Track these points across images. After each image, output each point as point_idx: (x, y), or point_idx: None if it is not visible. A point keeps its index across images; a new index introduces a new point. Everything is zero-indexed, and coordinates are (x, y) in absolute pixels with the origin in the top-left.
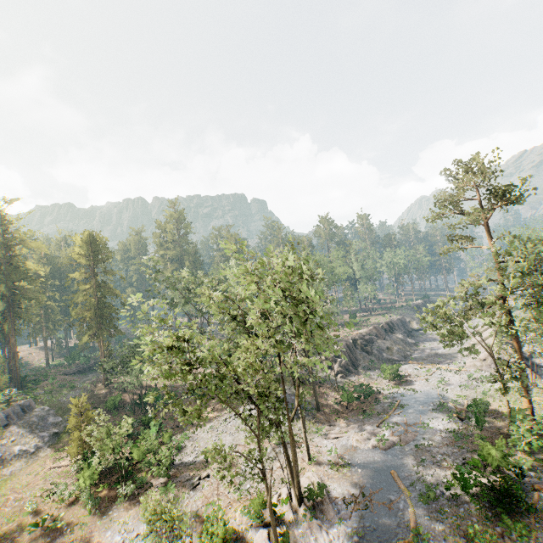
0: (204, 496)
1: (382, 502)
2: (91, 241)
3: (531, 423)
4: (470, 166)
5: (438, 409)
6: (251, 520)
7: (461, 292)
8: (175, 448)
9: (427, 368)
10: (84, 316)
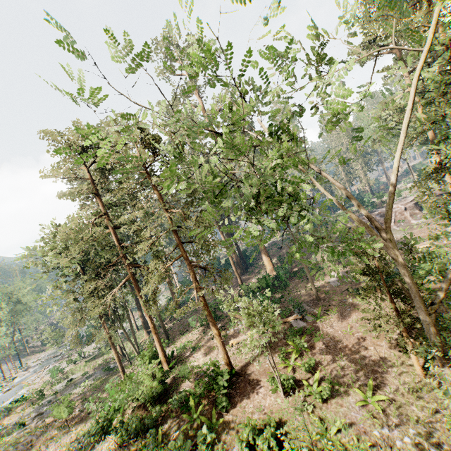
0: None
1: (52, 356)
2: None
3: None
4: None
5: None
6: None
7: None
8: None
9: None
10: None
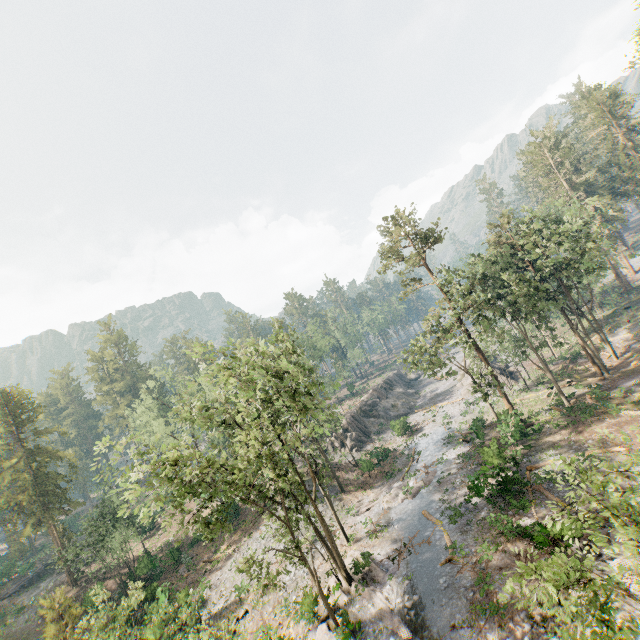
0: (249, 633)
1: (421, 542)
2: (6, 400)
3: (512, 419)
4: (396, 220)
5: (448, 442)
6: (307, 626)
7: (427, 327)
8: (197, 602)
9: (431, 411)
10: (19, 503)
